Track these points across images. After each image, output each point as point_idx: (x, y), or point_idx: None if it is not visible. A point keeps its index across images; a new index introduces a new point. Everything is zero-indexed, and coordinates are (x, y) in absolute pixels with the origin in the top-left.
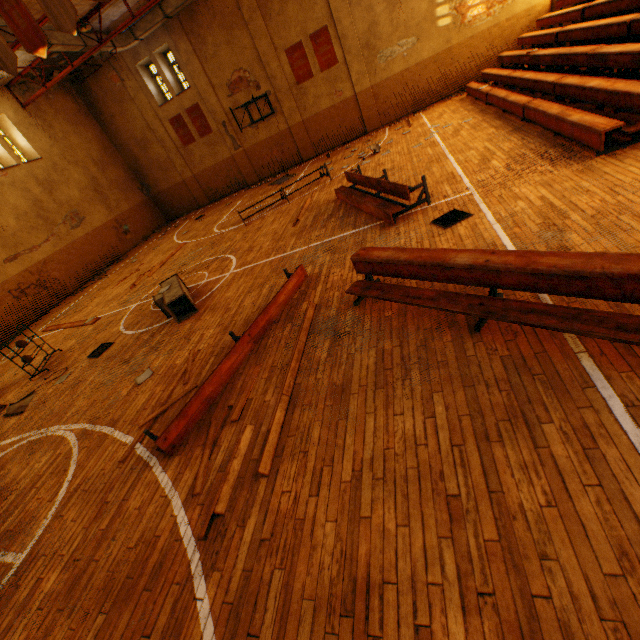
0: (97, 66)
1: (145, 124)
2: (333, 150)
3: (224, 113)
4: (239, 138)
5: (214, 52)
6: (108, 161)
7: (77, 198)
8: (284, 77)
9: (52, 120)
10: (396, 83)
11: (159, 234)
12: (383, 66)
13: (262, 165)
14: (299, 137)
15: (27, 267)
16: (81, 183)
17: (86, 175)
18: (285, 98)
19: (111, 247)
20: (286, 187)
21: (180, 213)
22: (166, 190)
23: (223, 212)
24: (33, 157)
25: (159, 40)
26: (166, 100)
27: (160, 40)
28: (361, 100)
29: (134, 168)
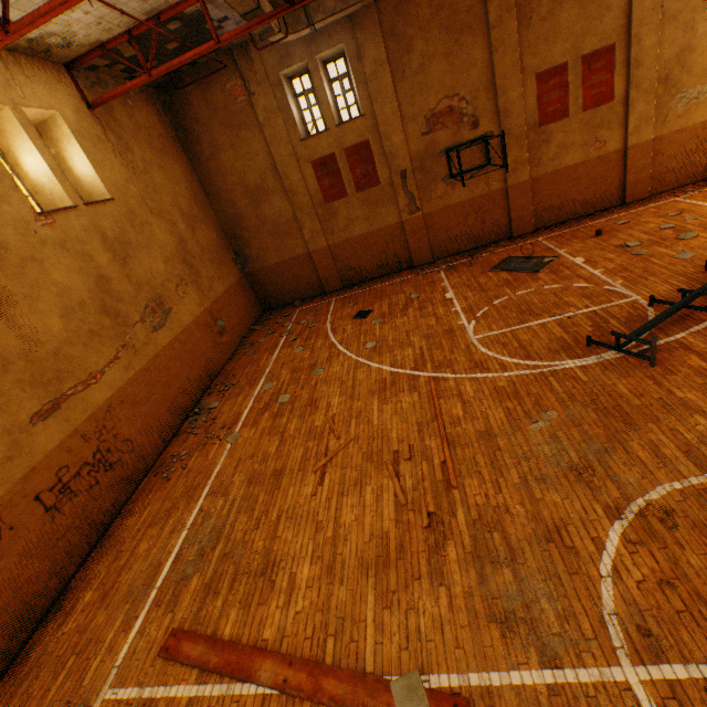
0: (222, 63)
1: (268, 164)
2: (571, 224)
3: (408, 158)
4: (419, 197)
5: (419, 65)
6: (198, 215)
7: (160, 273)
8: (523, 113)
9: (129, 138)
10: (690, 137)
11: (274, 335)
12: (679, 111)
13: (444, 238)
14: (517, 202)
15: (76, 424)
16: (166, 248)
17: (172, 235)
18: (514, 144)
19: (204, 360)
20: (704, 286)
21: (287, 300)
22: (274, 265)
23: (433, 311)
24: (95, 196)
25: (332, 37)
26: (308, 132)
27: (334, 38)
28: (631, 156)
29: (229, 229)
